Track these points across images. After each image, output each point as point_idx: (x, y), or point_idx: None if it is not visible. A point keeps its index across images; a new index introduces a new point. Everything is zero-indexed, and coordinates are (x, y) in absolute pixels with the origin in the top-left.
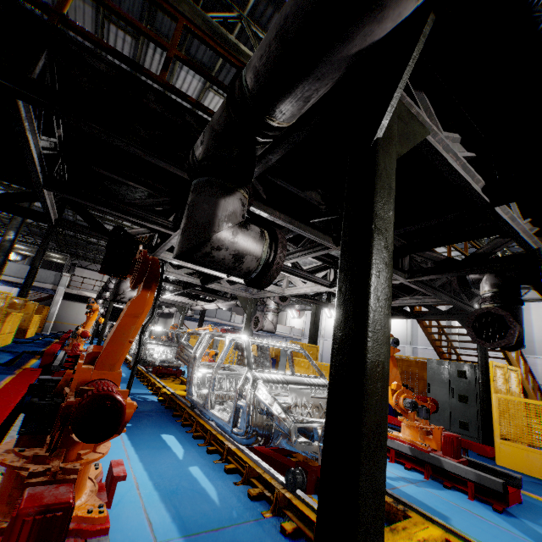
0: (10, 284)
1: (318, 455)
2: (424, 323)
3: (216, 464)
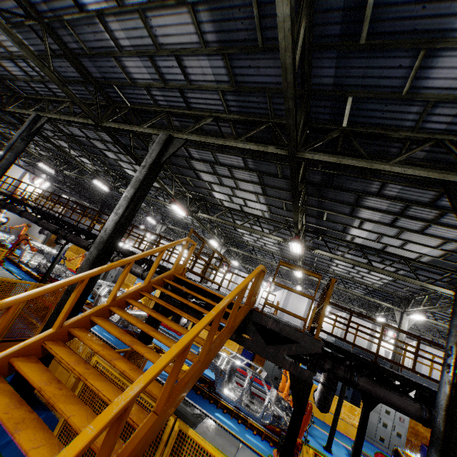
0: None
1: None
2: None
3: (247, 430)
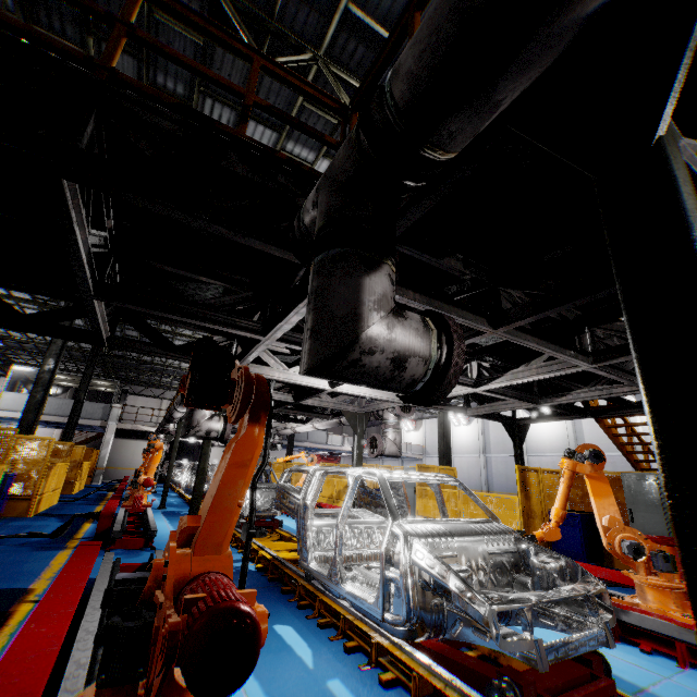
0: (50, 425)
1: (536, 655)
2: (605, 421)
3: (364, 671)
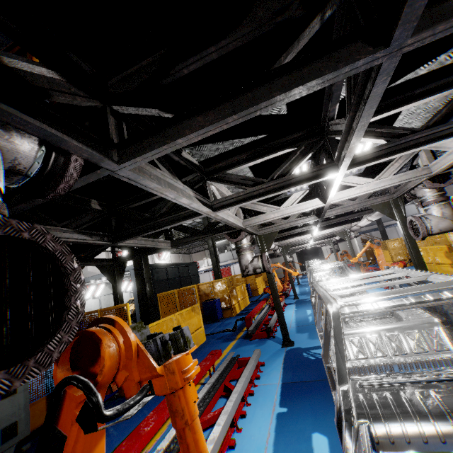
0: None
1: None
2: None
3: None
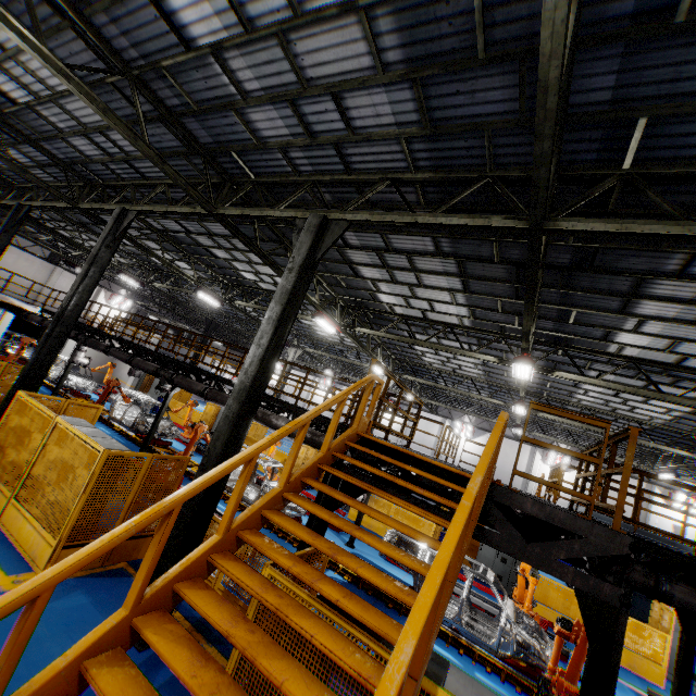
0: None
1: None
2: None
3: (476, 665)
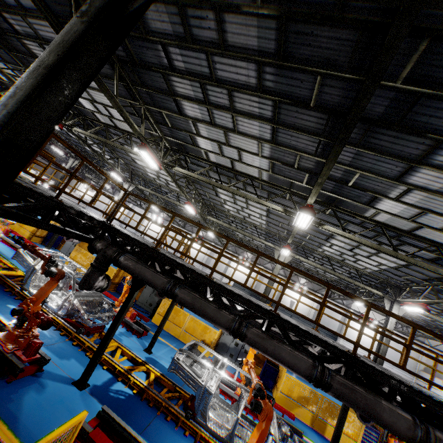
0: None
1: (92, 326)
2: None
3: None
